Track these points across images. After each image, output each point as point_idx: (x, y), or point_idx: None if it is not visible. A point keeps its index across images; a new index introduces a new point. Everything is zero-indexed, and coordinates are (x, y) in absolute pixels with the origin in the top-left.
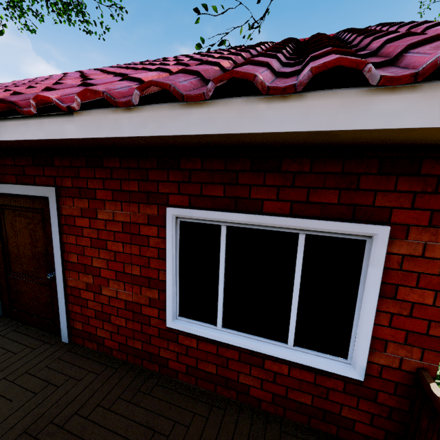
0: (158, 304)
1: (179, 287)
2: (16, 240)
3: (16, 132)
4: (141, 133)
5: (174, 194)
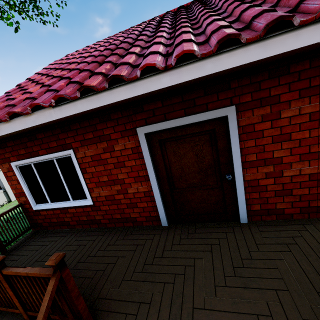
0: None
1: None
2: (180, 163)
3: (280, 46)
4: None
5: None
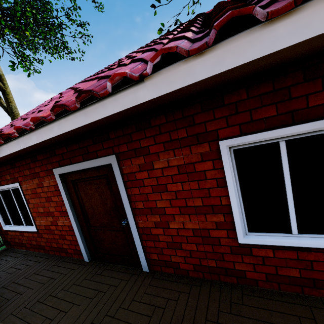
0: (225, 226)
1: (243, 207)
2: (90, 202)
3: (95, 114)
4: (218, 71)
5: (223, 128)
